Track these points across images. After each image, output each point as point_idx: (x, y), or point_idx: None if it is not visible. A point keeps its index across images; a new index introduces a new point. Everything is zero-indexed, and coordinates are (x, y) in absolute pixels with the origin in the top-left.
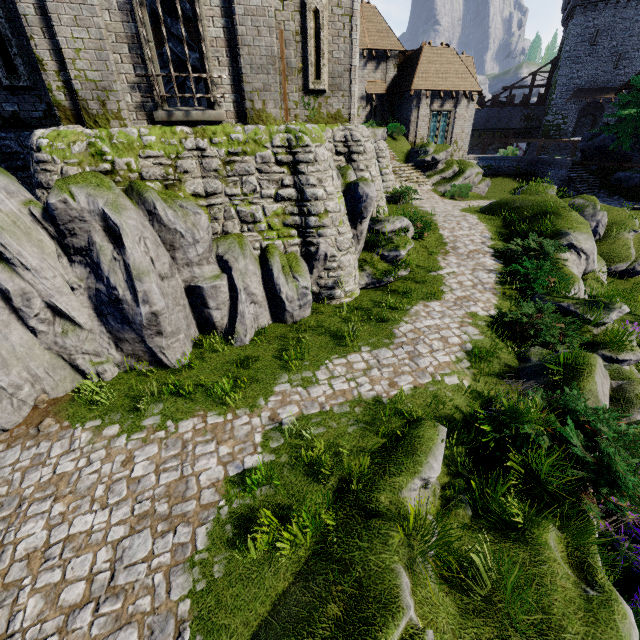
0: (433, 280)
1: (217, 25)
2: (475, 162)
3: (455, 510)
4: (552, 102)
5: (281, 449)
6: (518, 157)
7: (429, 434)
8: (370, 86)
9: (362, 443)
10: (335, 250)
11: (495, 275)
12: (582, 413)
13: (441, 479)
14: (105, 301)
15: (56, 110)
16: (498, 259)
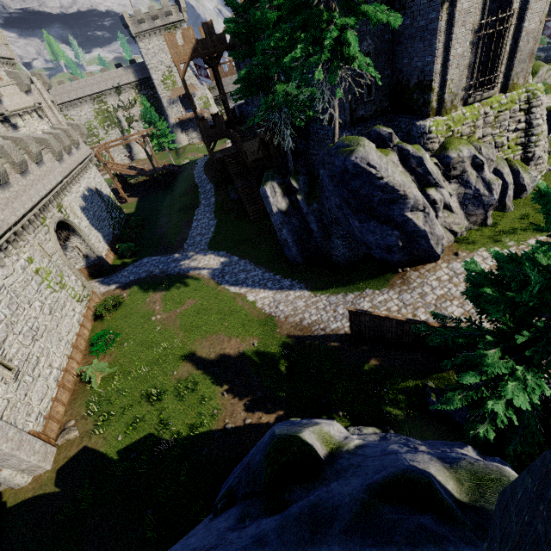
0: None
1: (507, 45)
2: None
3: None
4: None
5: None
6: None
7: None
8: None
9: None
10: (542, 153)
11: None
12: None
13: None
14: (469, 198)
15: (429, 111)
16: None
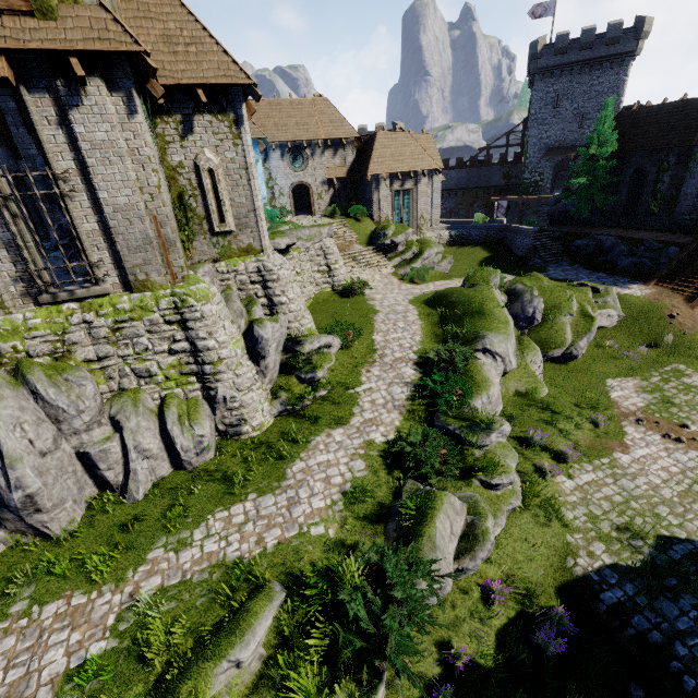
0: (349, 399)
1: (91, 221)
2: (447, 232)
3: (260, 688)
4: (527, 161)
5: (127, 632)
6: (487, 226)
7: (258, 607)
8: (330, 171)
9: (203, 618)
10: (234, 392)
11: (409, 389)
12: (390, 575)
13: (269, 649)
14: None
15: None
16: (419, 367)
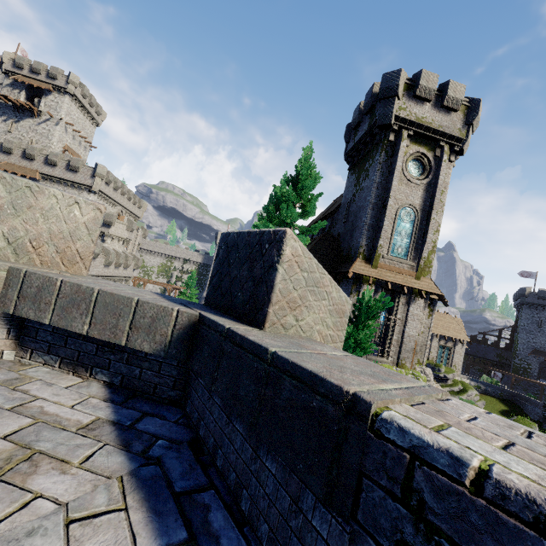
0: None
1: (396, 336)
2: (468, 381)
3: None
4: (517, 352)
5: None
6: (500, 387)
7: None
8: None
9: None
10: None
11: None
12: None
13: None
14: None
15: None
16: None
